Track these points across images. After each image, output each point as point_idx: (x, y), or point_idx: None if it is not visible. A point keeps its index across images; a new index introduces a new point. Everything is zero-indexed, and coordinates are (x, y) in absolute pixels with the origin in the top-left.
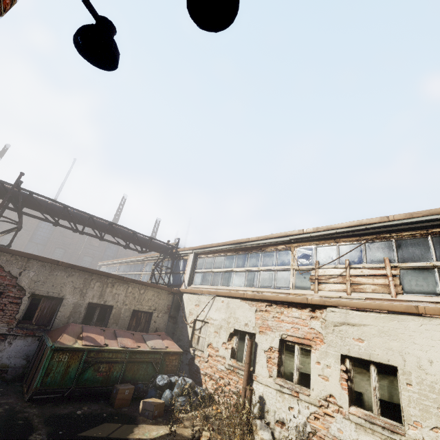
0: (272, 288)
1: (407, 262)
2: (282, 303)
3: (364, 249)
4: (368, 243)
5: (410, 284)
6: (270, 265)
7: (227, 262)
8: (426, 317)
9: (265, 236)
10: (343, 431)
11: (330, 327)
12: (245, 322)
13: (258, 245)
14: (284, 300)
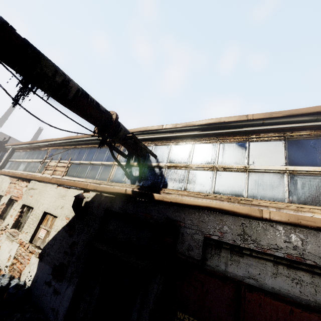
0: (31, 172)
1: (75, 160)
2: (22, 179)
3: (69, 153)
4: (71, 150)
5: (70, 171)
6: (37, 158)
7: (24, 156)
8: (53, 184)
9: (40, 141)
10: (1, 240)
11: (27, 190)
12: (3, 190)
13: (38, 146)
14: (20, 176)
